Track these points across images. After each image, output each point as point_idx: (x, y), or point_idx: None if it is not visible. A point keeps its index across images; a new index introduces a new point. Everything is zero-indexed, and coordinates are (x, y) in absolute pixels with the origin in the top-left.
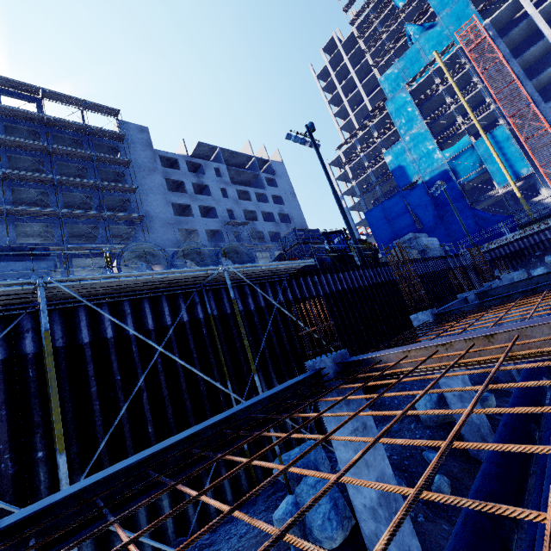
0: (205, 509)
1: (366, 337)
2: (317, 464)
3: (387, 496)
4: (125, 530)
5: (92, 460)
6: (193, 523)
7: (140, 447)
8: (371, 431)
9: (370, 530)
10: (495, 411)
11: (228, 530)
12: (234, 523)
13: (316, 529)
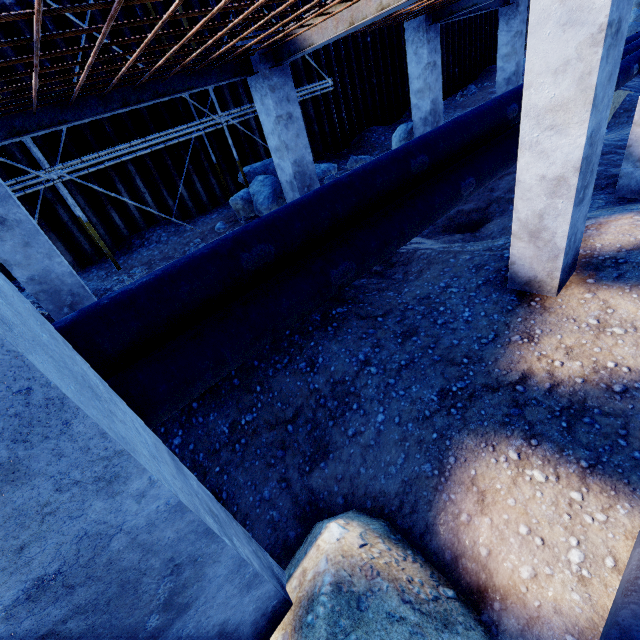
0: (184, 205)
1: (372, 57)
2: (276, 174)
3: (303, 175)
4: (104, 190)
5: (60, 148)
6: (174, 211)
7: (105, 146)
8: (297, 123)
9: (291, 199)
10: (256, 5)
11: (204, 217)
12: (209, 214)
13: (258, 205)
